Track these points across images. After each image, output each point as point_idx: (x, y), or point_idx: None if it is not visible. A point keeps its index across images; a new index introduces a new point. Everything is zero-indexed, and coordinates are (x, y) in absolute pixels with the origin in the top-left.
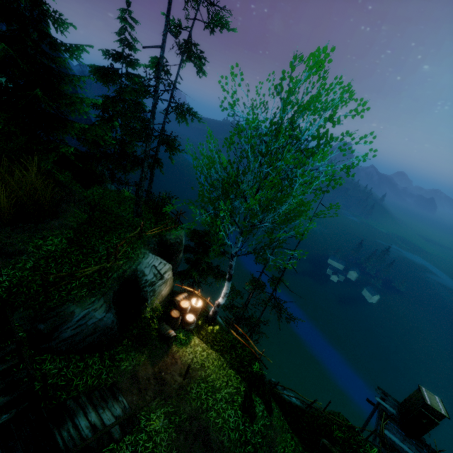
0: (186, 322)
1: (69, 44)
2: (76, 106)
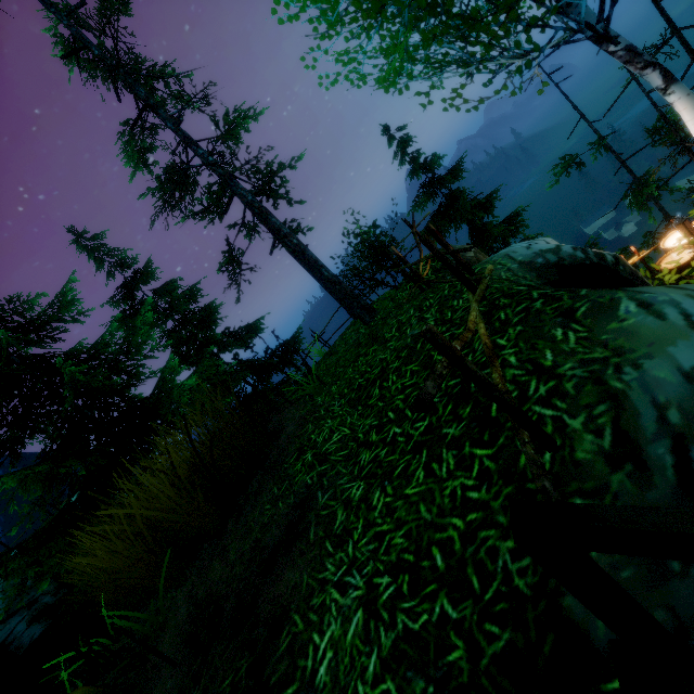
0: None
1: (52, 303)
2: (135, 347)
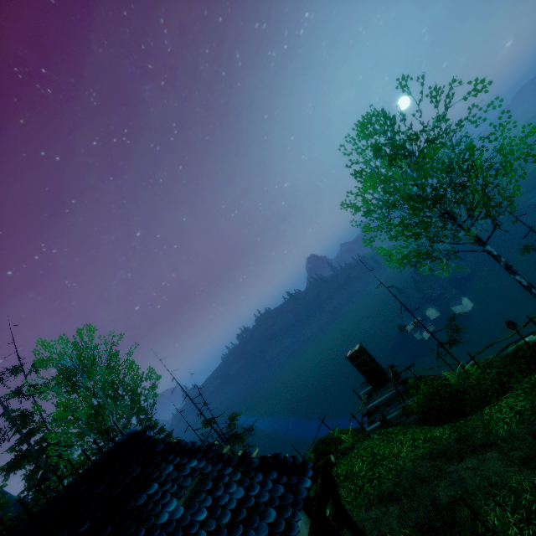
0: None
1: None
2: None
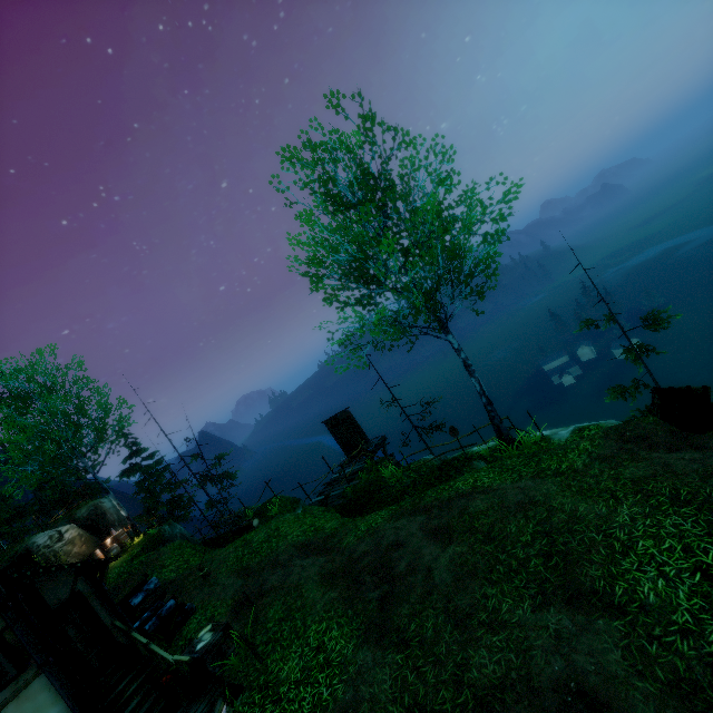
0: (106, 552)
1: None
2: None
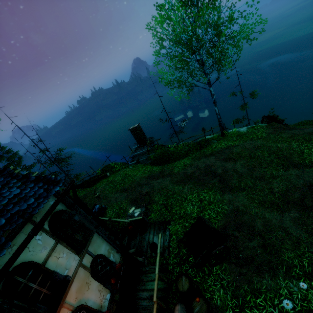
0: None
1: None
2: None
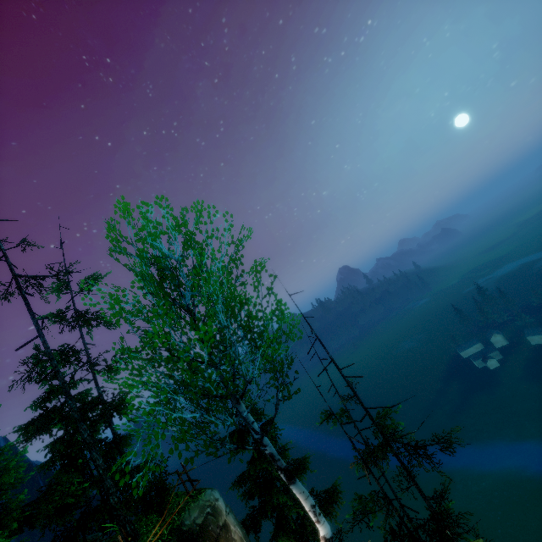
0: None
1: None
2: None
